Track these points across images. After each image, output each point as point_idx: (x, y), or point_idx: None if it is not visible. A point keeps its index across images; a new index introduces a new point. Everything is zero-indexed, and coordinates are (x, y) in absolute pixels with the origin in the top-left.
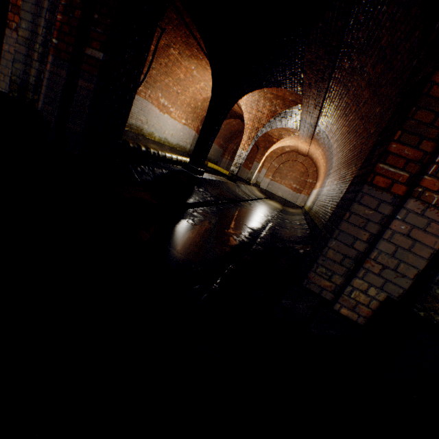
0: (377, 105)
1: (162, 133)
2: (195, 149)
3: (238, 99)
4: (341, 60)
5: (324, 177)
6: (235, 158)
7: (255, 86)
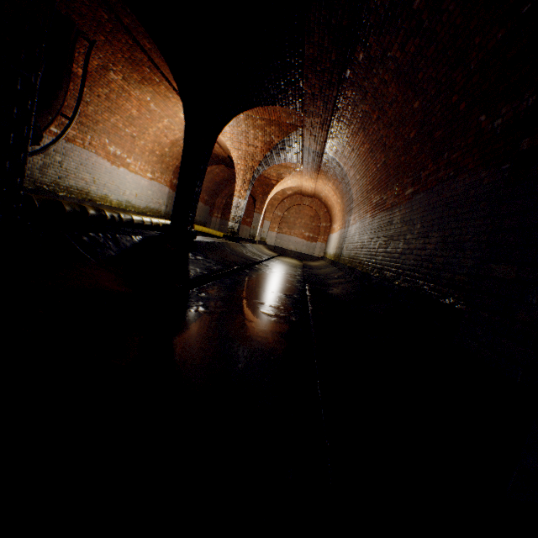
0: (415, 99)
1: (121, 194)
2: (176, 201)
3: (224, 125)
4: (353, 50)
5: (344, 215)
6: (232, 210)
7: (243, 105)
